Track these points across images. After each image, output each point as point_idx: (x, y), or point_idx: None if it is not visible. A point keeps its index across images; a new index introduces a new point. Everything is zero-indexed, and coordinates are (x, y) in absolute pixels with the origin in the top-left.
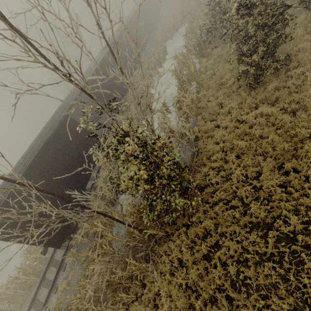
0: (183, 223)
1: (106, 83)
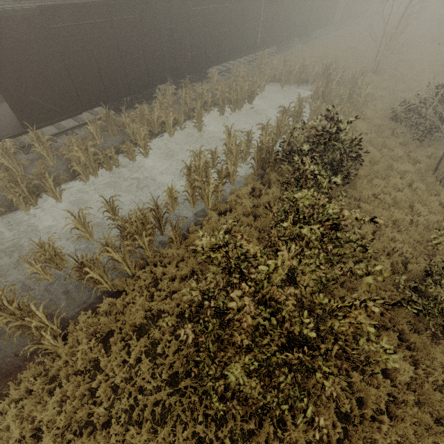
0: None
1: (67, 53)
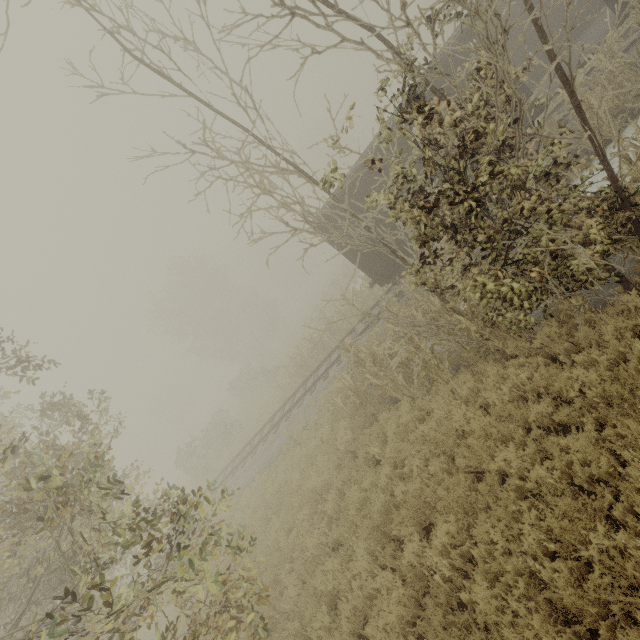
0: (551, 353)
1: None
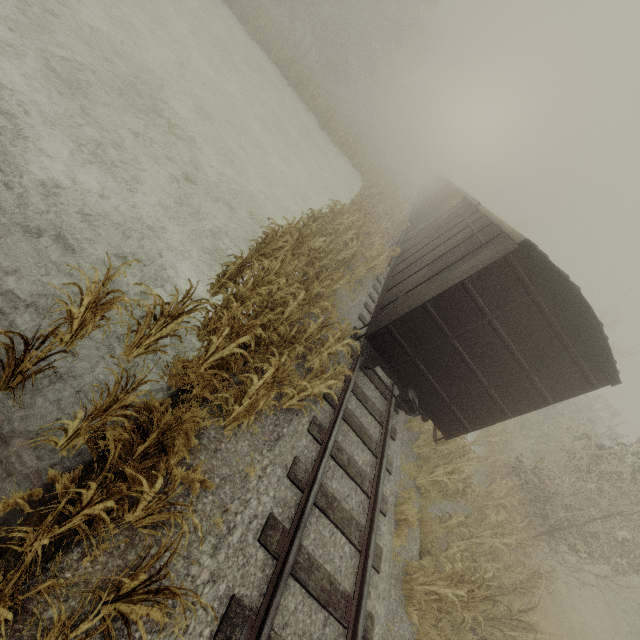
0: None
1: None
